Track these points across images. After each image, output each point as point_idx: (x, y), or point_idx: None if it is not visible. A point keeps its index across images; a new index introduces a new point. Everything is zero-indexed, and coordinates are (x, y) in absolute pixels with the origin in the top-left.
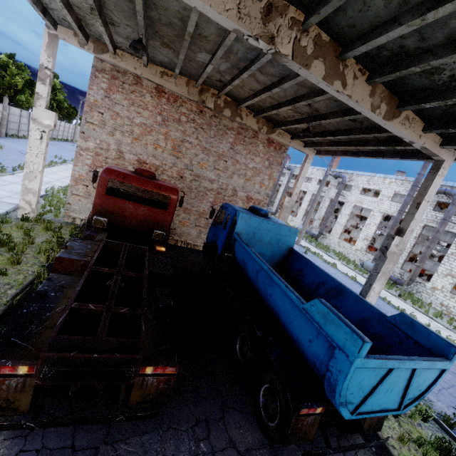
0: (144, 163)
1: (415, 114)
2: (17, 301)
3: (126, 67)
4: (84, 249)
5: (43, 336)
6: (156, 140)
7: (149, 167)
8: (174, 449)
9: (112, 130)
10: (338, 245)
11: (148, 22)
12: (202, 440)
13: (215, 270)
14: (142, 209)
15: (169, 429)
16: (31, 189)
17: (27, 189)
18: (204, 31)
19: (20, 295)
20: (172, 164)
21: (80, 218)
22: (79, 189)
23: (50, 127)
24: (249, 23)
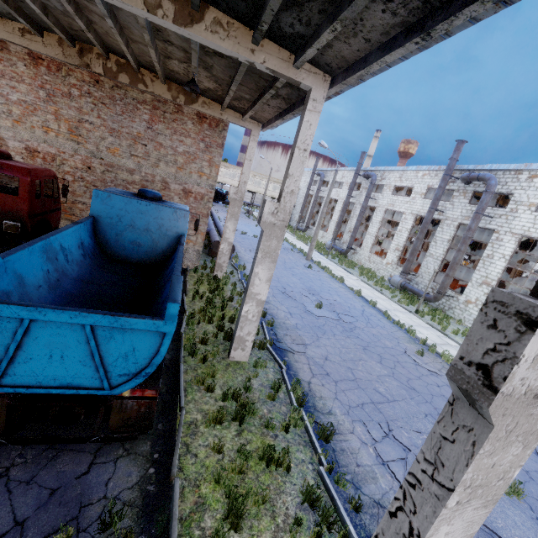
0: (35, 152)
1: (235, 18)
2: None
3: None
4: None
5: None
6: (45, 122)
7: (43, 156)
8: None
9: None
10: (368, 260)
11: None
12: None
13: None
14: None
15: None
16: None
17: None
18: None
19: None
20: (73, 151)
21: None
22: None
23: None
24: None
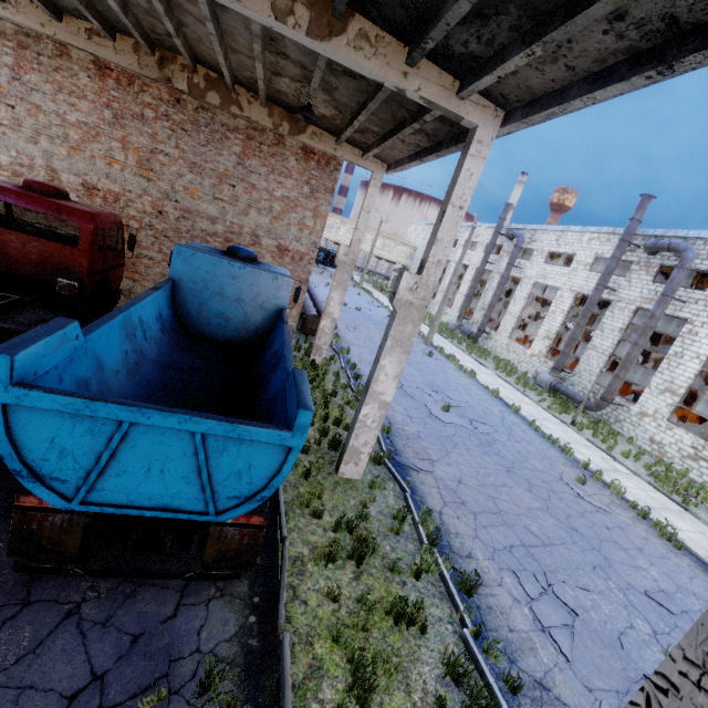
0: (94, 189)
1: (386, 30)
2: None
3: (27, 23)
4: None
5: None
6: (108, 151)
7: (103, 195)
8: None
9: (33, 134)
10: (506, 349)
11: None
12: None
13: None
14: (35, 245)
15: None
16: None
17: None
18: None
19: None
20: (142, 190)
21: None
22: None
23: None
24: None
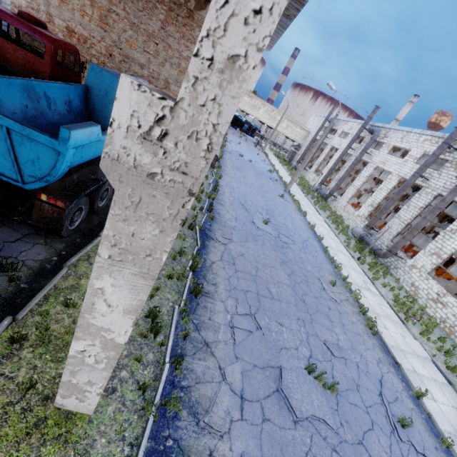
0: (73, 32)
1: None
2: None
3: None
4: None
5: None
6: (83, 6)
7: (78, 37)
8: None
9: None
10: (343, 209)
11: None
12: None
13: None
14: (21, 53)
15: None
16: None
17: None
18: None
19: None
20: (100, 38)
21: None
22: None
23: None
24: None
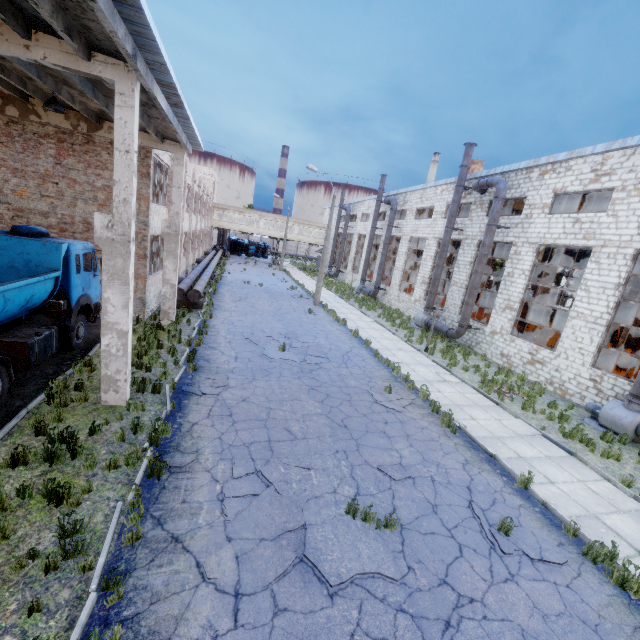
0: None
1: None
2: None
3: None
4: None
5: None
6: None
7: None
8: None
9: None
10: (397, 300)
11: None
12: None
13: None
14: None
15: None
16: None
17: None
18: None
19: None
20: None
21: None
22: None
23: None
24: None
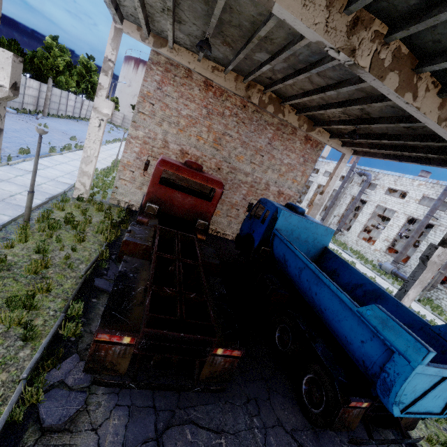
0: (186, 153)
1: None
2: (88, 275)
3: (181, 61)
4: (144, 234)
5: (135, 312)
6: (199, 132)
7: (190, 157)
8: (233, 420)
9: (160, 120)
10: (355, 243)
11: (217, 23)
12: (255, 416)
13: (251, 261)
14: (189, 200)
15: (227, 402)
16: (87, 172)
17: (83, 172)
18: (272, 34)
19: (89, 270)
20: (212, 155)
21: (124, 201)
22: (126, 175)
23: (108, 116)
24: (334, 36)
